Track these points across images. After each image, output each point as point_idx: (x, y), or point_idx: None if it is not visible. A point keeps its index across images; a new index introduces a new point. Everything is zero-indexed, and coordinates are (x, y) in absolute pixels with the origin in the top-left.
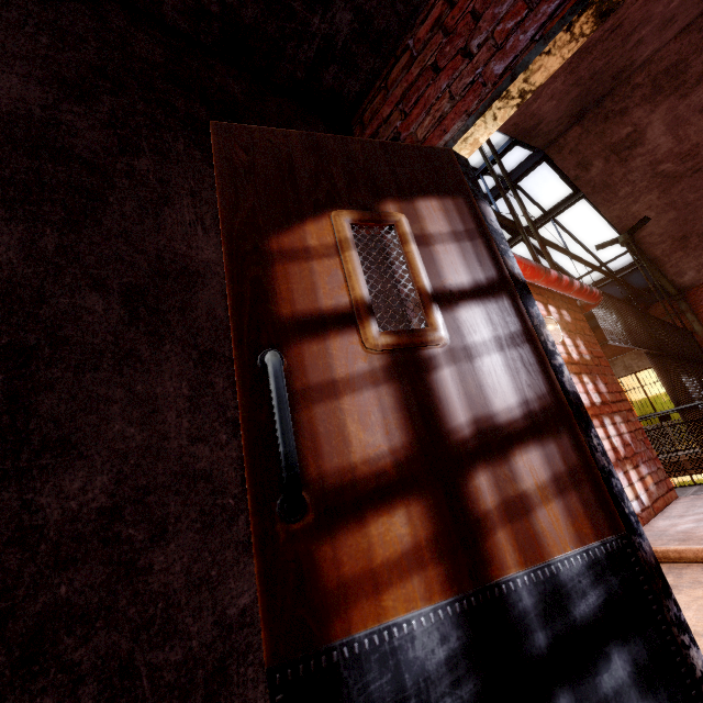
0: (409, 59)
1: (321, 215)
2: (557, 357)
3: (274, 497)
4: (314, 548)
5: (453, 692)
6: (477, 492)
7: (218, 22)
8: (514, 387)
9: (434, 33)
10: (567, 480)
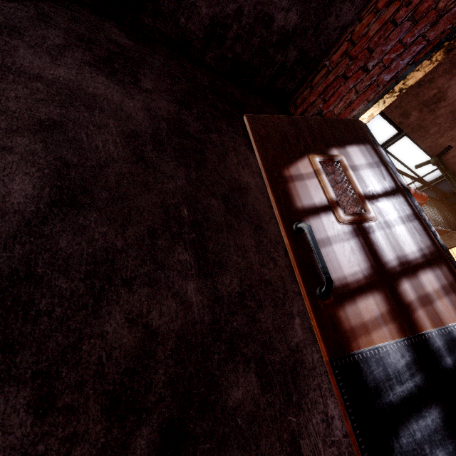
0: (326, 72)
1: (304, 158)
2: (432, 227)
3: (314, 288)
4: (336, 312)
5: (411, 379)
6: (405, 291)
7: (229, 61)
8: (414, 241)
9: (343, 58)
10: (449, 288)
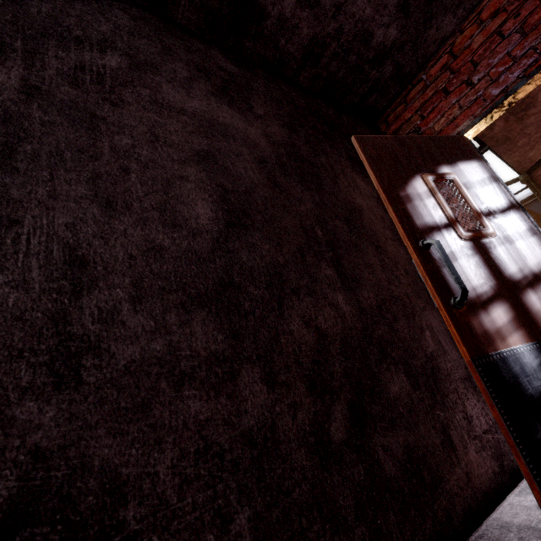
0: (423, 86)
1: (417, 177)
2: None
3: (448, 299)
4: (471, 319)
5: None
6: (531, 301)
7: (323, 80)
8: (534, 255)
9: (442, 72)
10: None
